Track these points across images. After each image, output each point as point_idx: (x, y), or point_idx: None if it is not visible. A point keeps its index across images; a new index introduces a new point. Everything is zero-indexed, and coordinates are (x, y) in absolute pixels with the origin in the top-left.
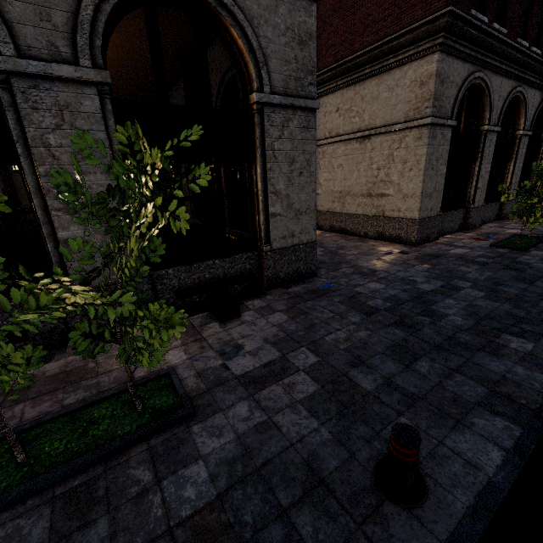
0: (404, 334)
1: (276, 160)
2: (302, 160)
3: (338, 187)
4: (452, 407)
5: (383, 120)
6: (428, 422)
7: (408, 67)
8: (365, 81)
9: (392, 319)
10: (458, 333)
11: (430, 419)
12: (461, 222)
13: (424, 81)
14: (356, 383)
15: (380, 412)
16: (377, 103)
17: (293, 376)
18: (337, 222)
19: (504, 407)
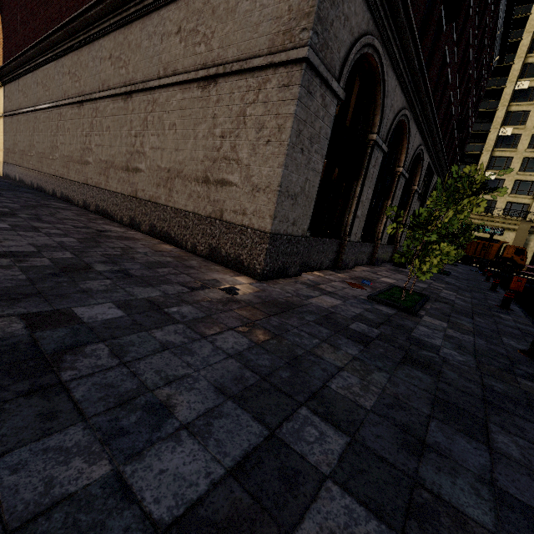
0: None
1: None
2: None
3: (167, 161)
4: None
5: (239, 49)
6: None
7: None
8: None
9: None
10: None
11: None
12: (333, 257)
13: None
14: None
15: None
16: (232, 19)
17: None
18: (159, 221)
19: None
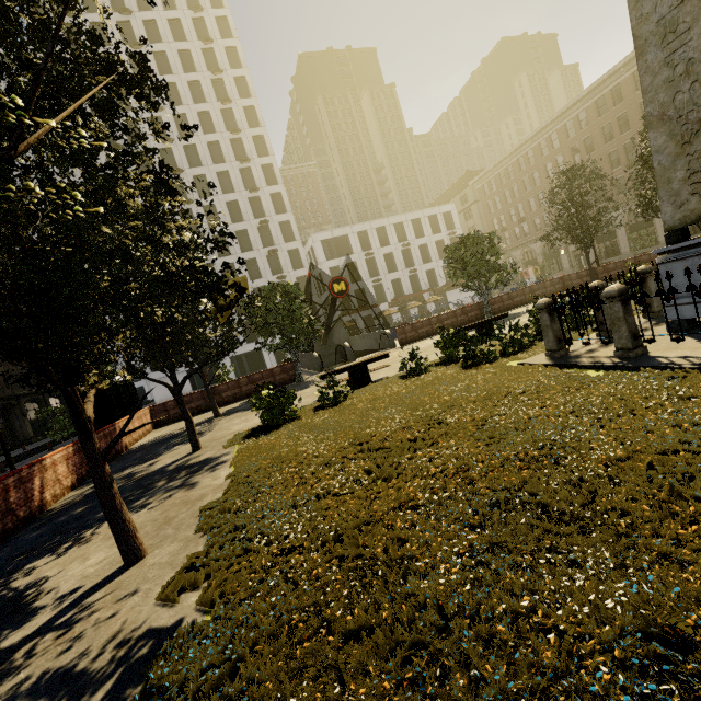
0: None
1: None
2: None
3: None
4: None
5: None
6: None
7: None
8: None
9: None
10: None
11: None
12: None
13: None
14: None
15: None
16: None
17: None
18: None
19: None
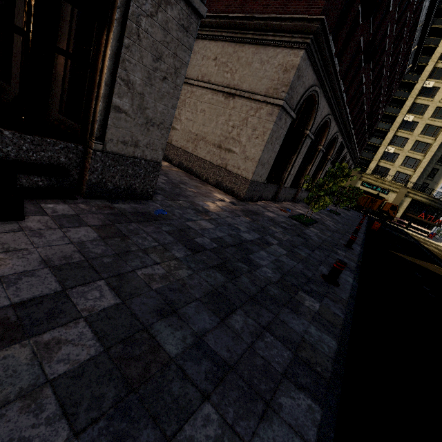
0: (224, 280)
1: (138, 41)
2: (170, 64)
3: (196, 129)
4: (262, 381)
5: (249, 86)
6: (237, 410)
7: (280, 50)
8: (245, 45)
9: (215, 261)
10: (269, 285)
11: (239, 403)
12: (273, 194)
13: (288, 69)
14: (159, 343)
15: (180, 396)
16: (248, 69)
17: (65, 328)
18: (186, 161)
19: (306, 378)
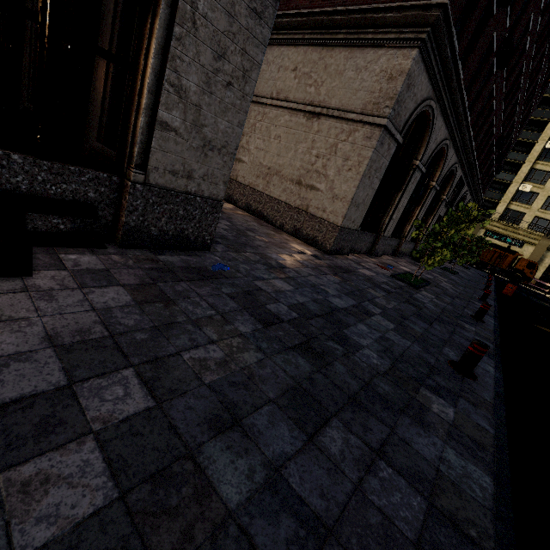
0: (310, 368)
1: (194, 31)
2: (237, 64)
3: (269, 161)
4: None
5: (340, 102)
6: None
7: (383, 52)
8: (335, 48)
9: (296, 339)
10: (376, 377)
11: None
12: (369, 246)
13: (394, 76)
14: (211, 481)
15: None
16: (339, 79)
17: (60, 452)
18: (255, 202)
19: None
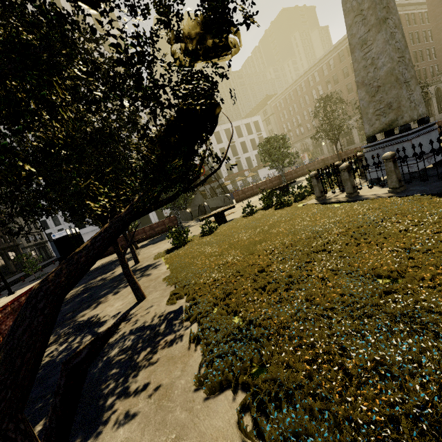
0: None
1: None
2: None
3: None
4: None
5: None
6: None
7: None
8: None
9: None
10: None
11: None
12: None
13: None
14: None
15: None
16: None
17: None
18: None
19: None
